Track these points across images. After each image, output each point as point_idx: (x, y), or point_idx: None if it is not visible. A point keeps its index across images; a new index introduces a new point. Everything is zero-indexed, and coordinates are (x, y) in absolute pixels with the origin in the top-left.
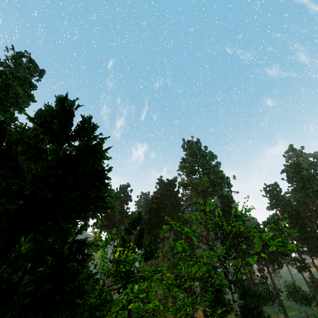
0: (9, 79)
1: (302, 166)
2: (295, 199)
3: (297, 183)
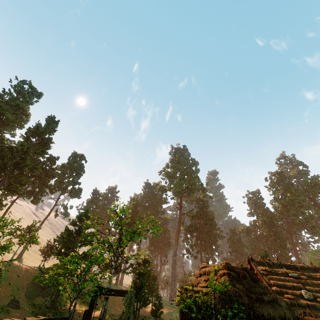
0: (2, 109)
1: (284, 175)
2: (275, 208)
3: (277, 191)
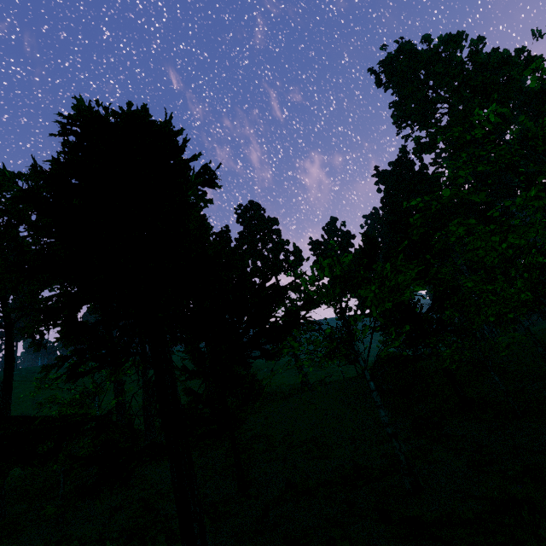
0: None
1: None
2: None
3: None
